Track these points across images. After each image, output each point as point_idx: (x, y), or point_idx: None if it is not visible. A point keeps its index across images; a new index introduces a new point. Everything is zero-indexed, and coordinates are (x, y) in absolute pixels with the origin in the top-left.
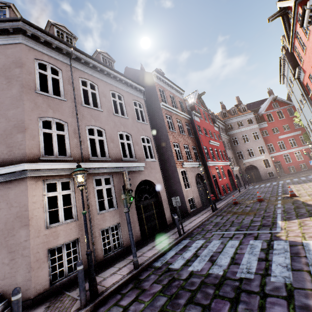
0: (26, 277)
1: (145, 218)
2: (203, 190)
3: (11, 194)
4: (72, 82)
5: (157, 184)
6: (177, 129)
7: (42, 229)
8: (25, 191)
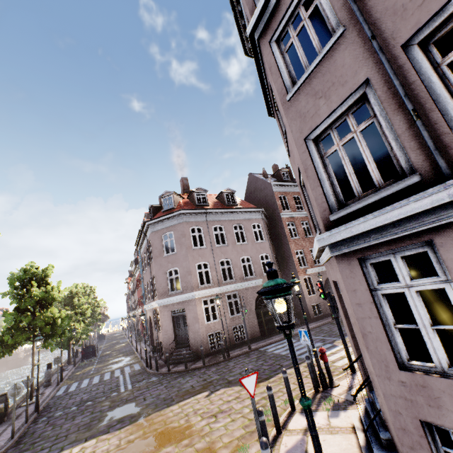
0: (200, 345)
1: (264, 321)
2: None
3: (190, 306)
4: (208, 233)
5: None
6: (302, 234)
7: (204, 324)
8: (195, 305)
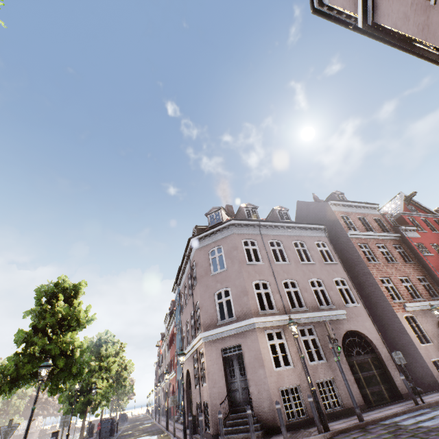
0: (270, 407)
1: (363, 378)
2: None
3: (248, 341)
4: (264, 247)
5: (368, 335)
6: (381, 258)
7: (272, 370)
8: (256, 339)
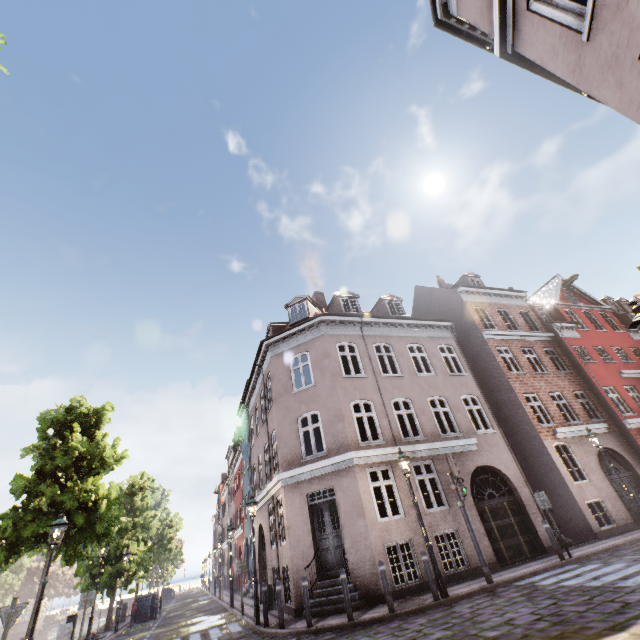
0: (372, 570)
1: (496, 528)
2: (632, 486)
3: (344, 483)
4: (367, 353)
5: (506, 472)
6: (527, 367)
7: (375, 521)
8: (355, 480)
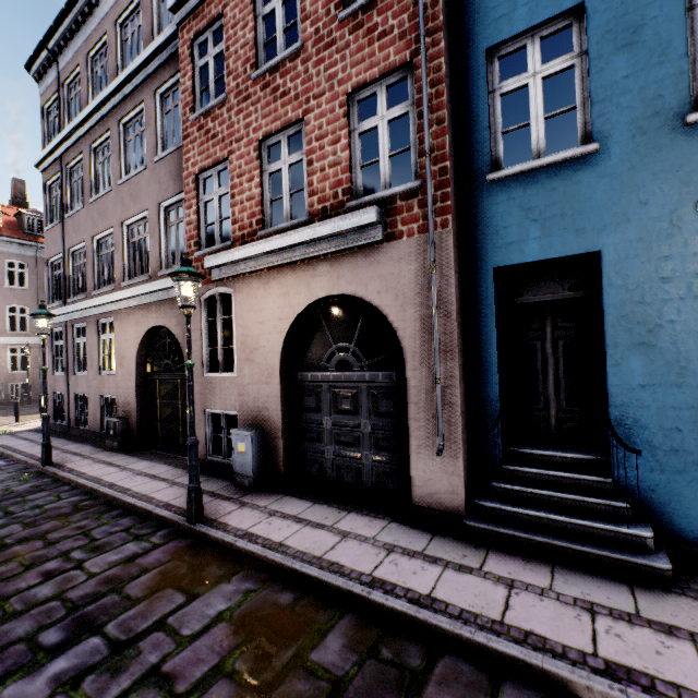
0: None
1: None
2: None
3: None
4: (37, 273)
5: None
6: None
7: (7, 373)
8: None
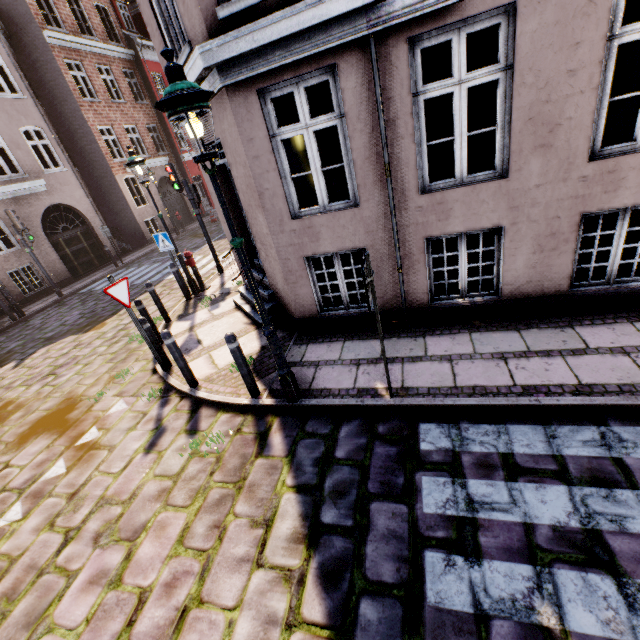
0: None
1: (71, 254)
2: (178, 204)
3: None
4: None
5: (79, 208)
6: (104, 94)
7: None
8: None
